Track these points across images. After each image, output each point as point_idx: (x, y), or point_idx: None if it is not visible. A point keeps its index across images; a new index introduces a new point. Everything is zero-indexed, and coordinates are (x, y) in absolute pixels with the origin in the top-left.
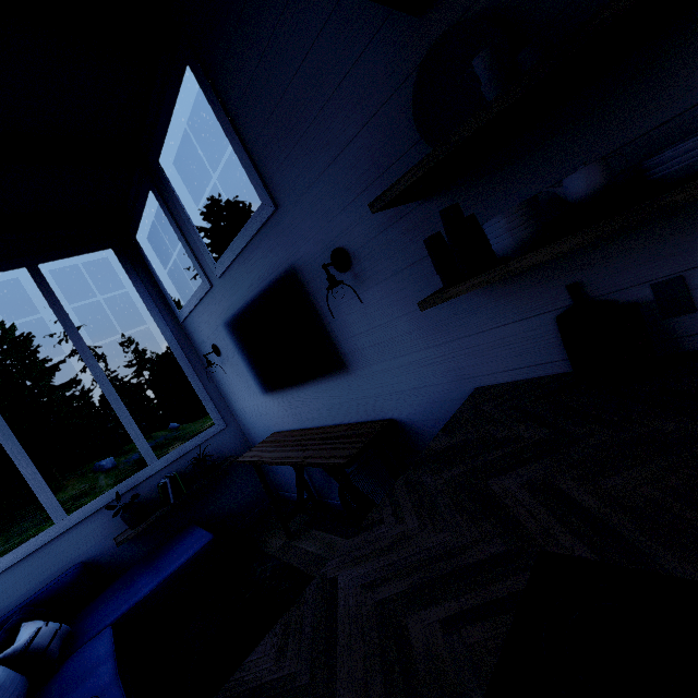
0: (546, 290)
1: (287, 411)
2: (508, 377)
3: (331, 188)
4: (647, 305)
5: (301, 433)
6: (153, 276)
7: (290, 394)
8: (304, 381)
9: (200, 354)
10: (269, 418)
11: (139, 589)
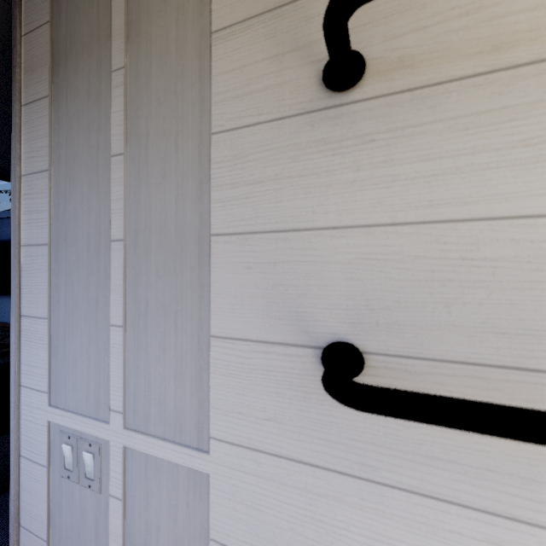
0: None
1: None
2: None
3: None
4: None
5: None
6: None
7: None
8: (4, 293)
9: None
10: None
11: None
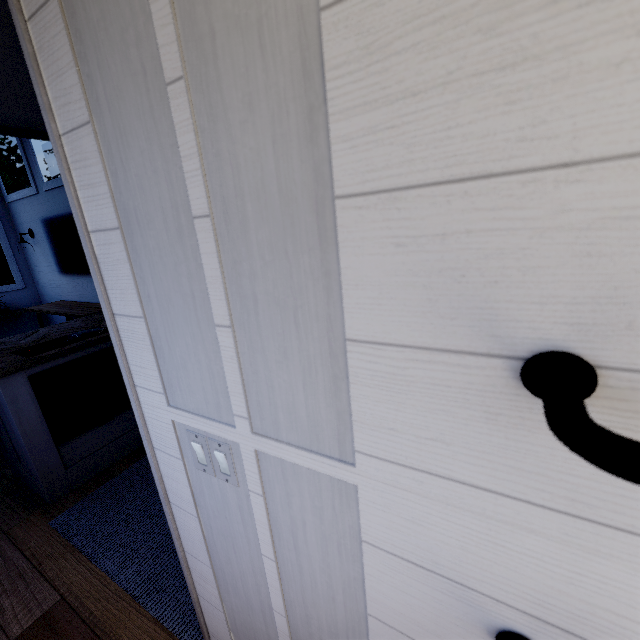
0: None
1: (73, 289)
2: None
3: None
4: None
5: (77, 303)
6: None
7: (77, 278)
8: (86, 273)
9: (17, 231)
10: (61, 290)
11: None
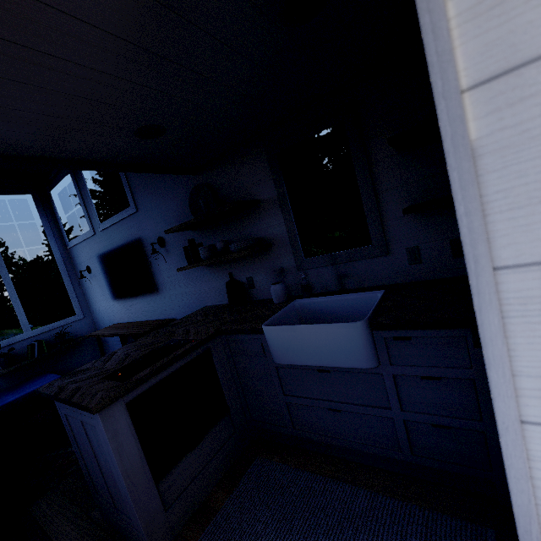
0: (224, 273)
1: (125, 311)
2: (214, 303)
3: (161, 212)
4: (246, 284)
5: (130, 323)
6: (56, 216)
7: (128, 301)
8: (137, 295)
9: (76, 270)
10: (114, 314)
11: (5, 400)
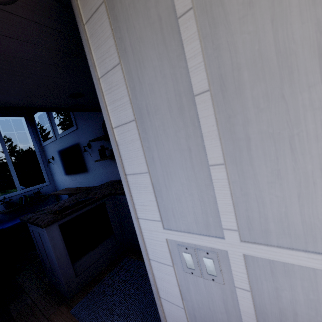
0: None
1: (71, 181)
2: (115, 179)
3: (89, 130)
4: None
5: (73, 188)
6: (36, 129)
7: (73, 176)
8: (77, 173)
9: (47, 158)
10: (65, 183)
11: (6, 225)
